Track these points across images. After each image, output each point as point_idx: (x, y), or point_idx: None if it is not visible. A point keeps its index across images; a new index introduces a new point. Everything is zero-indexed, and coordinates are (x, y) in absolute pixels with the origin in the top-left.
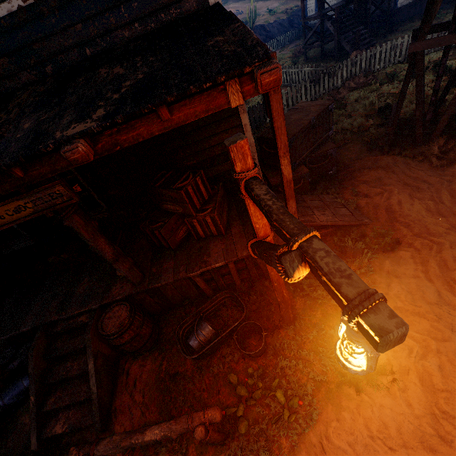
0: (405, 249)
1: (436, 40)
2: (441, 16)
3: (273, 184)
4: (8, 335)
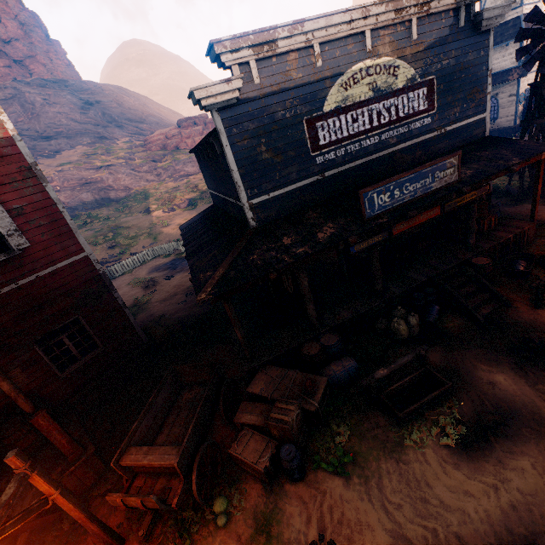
0: None
1: None
2: None
3: None
4: (415, 284)
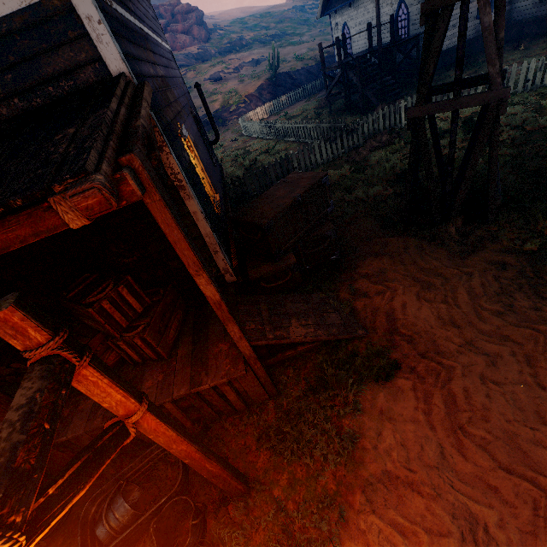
0: (406, 376)
1: (436, 106)
2: (477, 64)
3: (251, 278)
4: None
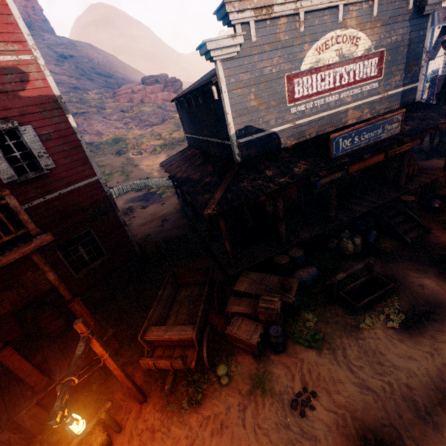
0: None
1: None
2: None
3: None
4: (359, 214)
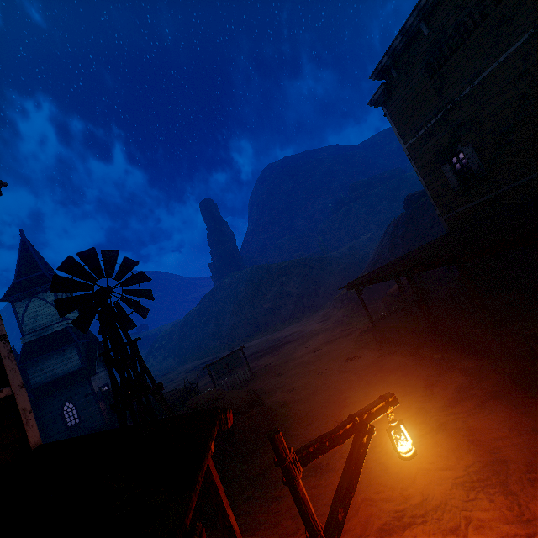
0: None
1: None
2: None
3: None
4: None
